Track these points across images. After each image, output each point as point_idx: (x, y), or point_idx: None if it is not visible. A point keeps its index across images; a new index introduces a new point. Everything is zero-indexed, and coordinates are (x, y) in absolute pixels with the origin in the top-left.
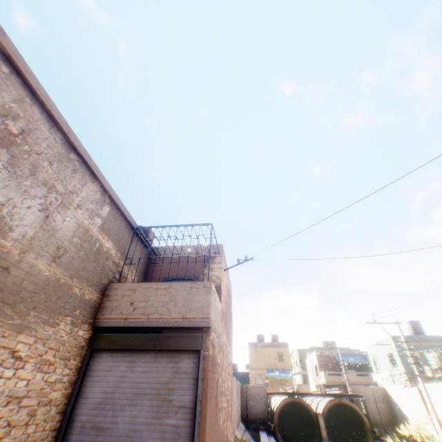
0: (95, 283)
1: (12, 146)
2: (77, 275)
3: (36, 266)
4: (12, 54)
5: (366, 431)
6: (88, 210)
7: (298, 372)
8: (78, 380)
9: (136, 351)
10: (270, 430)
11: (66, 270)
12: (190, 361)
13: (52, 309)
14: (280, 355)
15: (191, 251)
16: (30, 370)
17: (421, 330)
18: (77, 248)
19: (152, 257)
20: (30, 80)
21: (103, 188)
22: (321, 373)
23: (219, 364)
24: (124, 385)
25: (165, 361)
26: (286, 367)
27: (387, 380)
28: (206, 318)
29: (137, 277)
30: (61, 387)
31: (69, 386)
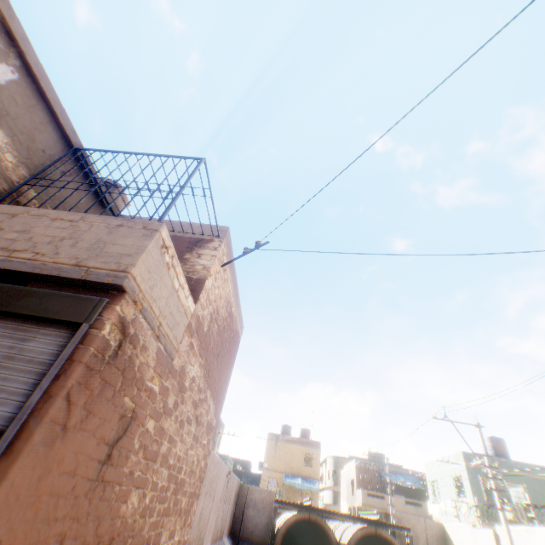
0: None
1: None
2: None
3: None
4: None
5: None
6: None
7: (329, 487)
8: None
9: None
10: None
11: None
12: (54, 343)
13: None
14: (308, 458)
15: (177, 228)
16: None
17: (505, 452)
18: None
19: None
20: None
21: (8, 31)
22: (358, 490)
23: (153, 393)
24: None
25: (2, 335)
26: (313, 474)
27: (448, 515)
28: (121, 270)
29: None
30: None
31: None
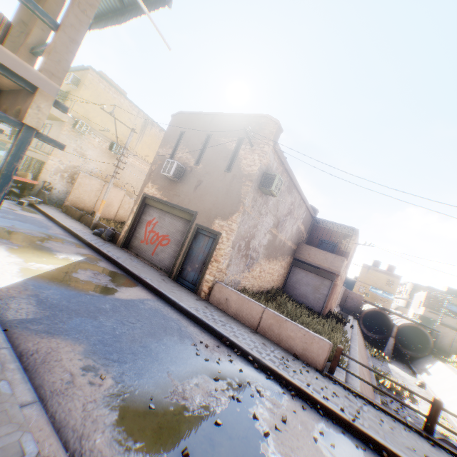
0: (296, 243)
1: (290, 213)
2: (293, 243)
3: (288, 244)
4: (296, 185)
5: (426, 348)
6: (300, 219)
7: (403, 299)
8: (288, 272)
9: (308, 271)
10: (356, 318)
11: (292, 242)
12: (328, 282)
13: (288, 254)
14: (390, 281)
15: (338, 227)
16: (283, 269)
17: None
18: (295, 234)
19: (315, 224)
20: (298, 189)
21: (306, 206)
22: (421, 308)
23: (338, 285)
24: (303, 280)
25: (318, 279)
26: (390, 291)
27: None
28: (338, 271)
29: (307, 235)
30: (285, 273)
31: (286, 274)
